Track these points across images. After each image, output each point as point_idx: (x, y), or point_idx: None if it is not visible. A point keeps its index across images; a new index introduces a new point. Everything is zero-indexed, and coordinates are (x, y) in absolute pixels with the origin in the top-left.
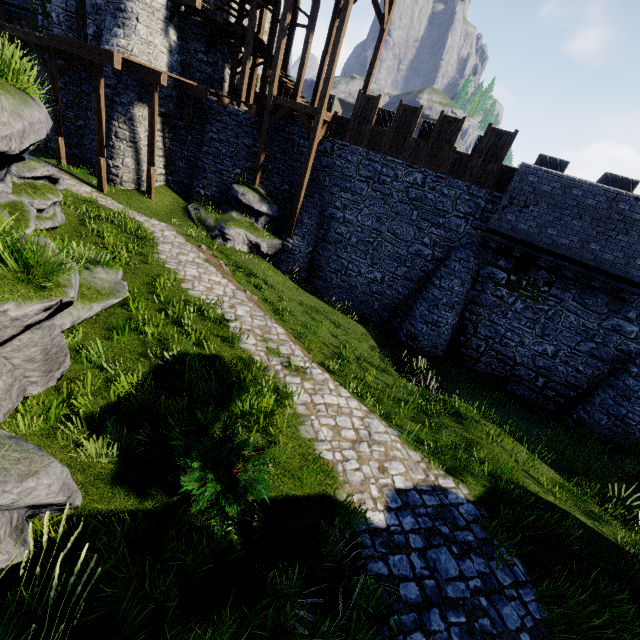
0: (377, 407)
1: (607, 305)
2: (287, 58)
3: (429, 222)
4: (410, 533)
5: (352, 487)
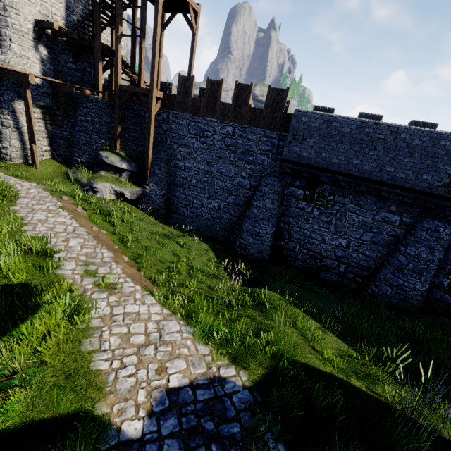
0: (177, 309)
1: (375, 203)
2: (133, 61)
3: (243, 160)
4: (167, 438)
5: (117, 396)
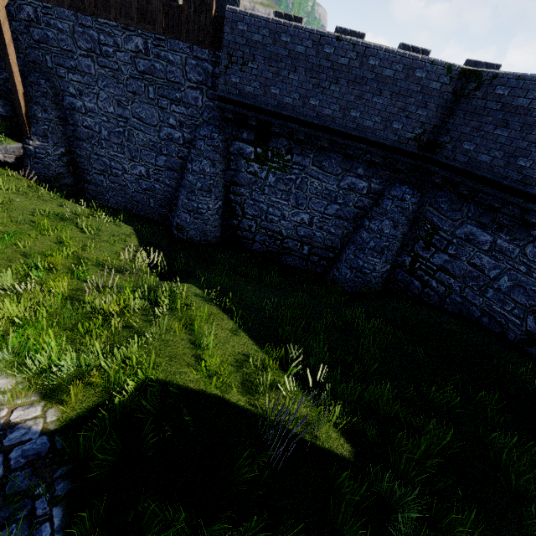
0: None
1: (340, 165)
2: None
3: (168, 99)
4: None
5: None
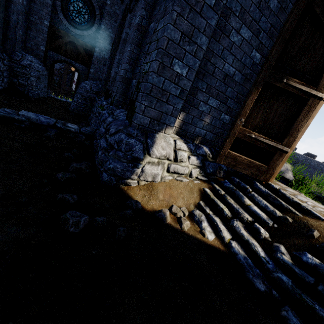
0: None
1: None
2: None
3: None
4: None
5: None
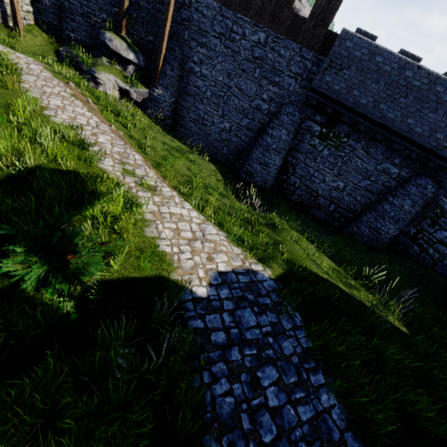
0: (212, 217)
1: (383, 153)
2: None
3: (268, 80)
4: (225, 300)
5: (184, 271)
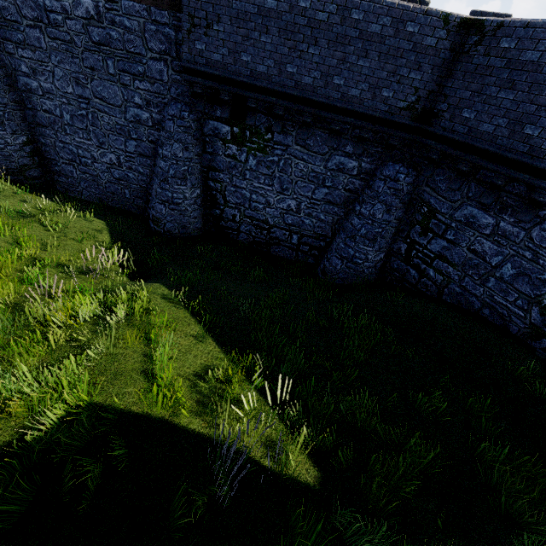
0: None
1: (325, 142)
2: None
3: (130, 74)
4: None
5: None
